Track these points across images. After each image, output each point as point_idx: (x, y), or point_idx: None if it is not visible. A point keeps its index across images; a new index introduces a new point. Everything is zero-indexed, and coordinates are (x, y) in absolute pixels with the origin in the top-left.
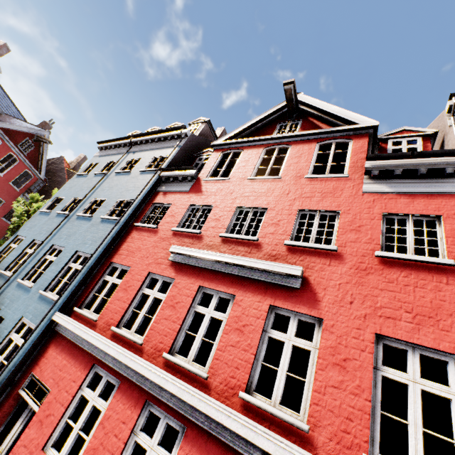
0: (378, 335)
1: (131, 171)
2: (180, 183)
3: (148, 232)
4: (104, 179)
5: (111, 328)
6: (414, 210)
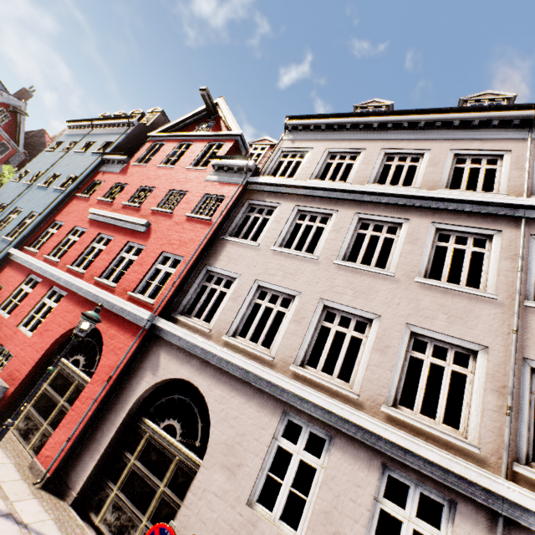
0: (165, 252)
1: (86, 152)
2: (116, 166)
3: (83, 200)
4: (64, 157)
5: (44, 255)
6: (218, 192)
